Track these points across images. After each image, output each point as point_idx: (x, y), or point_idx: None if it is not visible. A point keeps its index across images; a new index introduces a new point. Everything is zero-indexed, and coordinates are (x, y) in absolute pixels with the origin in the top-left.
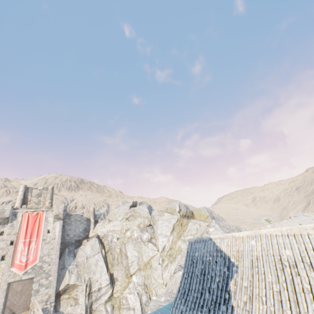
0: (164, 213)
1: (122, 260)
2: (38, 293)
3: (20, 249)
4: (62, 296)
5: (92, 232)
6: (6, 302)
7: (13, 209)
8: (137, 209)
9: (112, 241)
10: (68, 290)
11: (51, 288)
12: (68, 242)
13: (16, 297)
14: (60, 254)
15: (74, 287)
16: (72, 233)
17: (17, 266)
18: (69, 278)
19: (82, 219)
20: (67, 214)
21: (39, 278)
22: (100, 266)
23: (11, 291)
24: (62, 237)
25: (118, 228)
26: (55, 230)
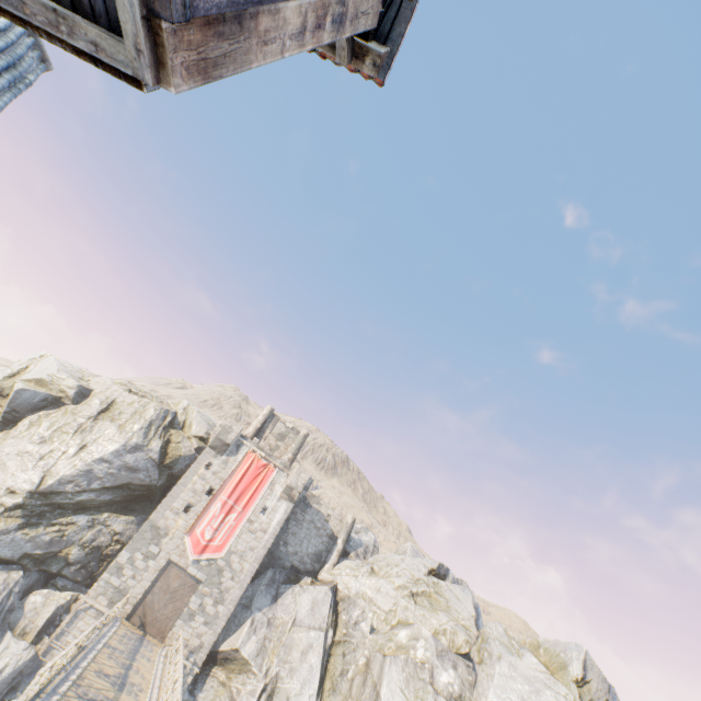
0: (523, 649)
1: (361, 694)
2: (190, 619)
3: (214, 511)
4: (216, 668)
5: (328, 572)
6: (148, 592)
7: (241, 436)
8: (446, 588)
9: (357, 623)
10: (232, 664)
11: (211, 631)
12: (280, 558)
13: (163, 596)
14: (255, 571)
15: (243, 668)
16: (293, 545)
17: (194, 538)
18: (246, 639)
19: (324, 527)
20: (305, 499)
21: (206, 591)
22: (309, 664)
23: (164, 577)
24: (274, 539)
25: (385, 603)
26: (274, 516)
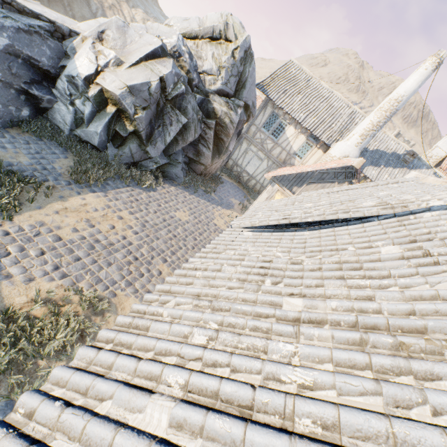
0: None
1: None
2: None
3: None
4: None
5: None
6: None
7: None
8: None
9: None
10: None
11: None
12: None
13: None
14: None
15: None
16: None
17: None
18: None
19: None
20: None
21: None
22: None
23: None
24: None
25: None
26: None
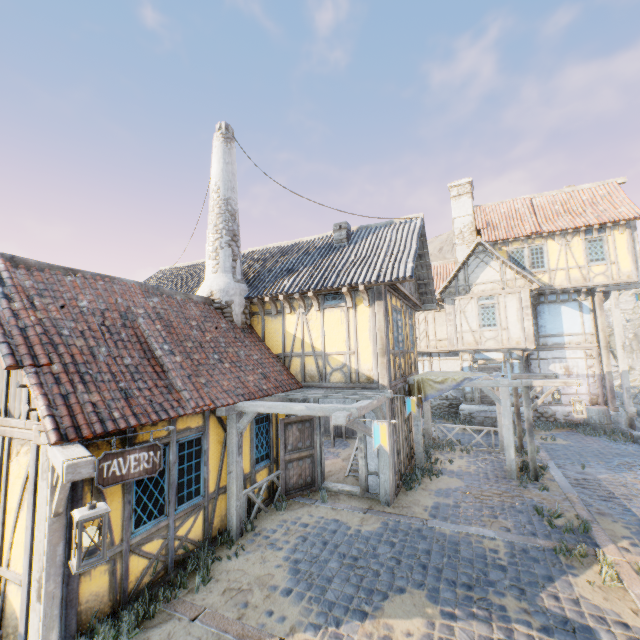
0: None
1: (639, 347)
2: None
3: None
4: None
5: None
6: None
7: None
8: None
9: None
10: None
11: None
12: None
13: None
14: None
15: None
16: None
17: None
18: None
19: None
20: None
21: None
22: None
23: None
24: None
25: (627, 306)
26: None
